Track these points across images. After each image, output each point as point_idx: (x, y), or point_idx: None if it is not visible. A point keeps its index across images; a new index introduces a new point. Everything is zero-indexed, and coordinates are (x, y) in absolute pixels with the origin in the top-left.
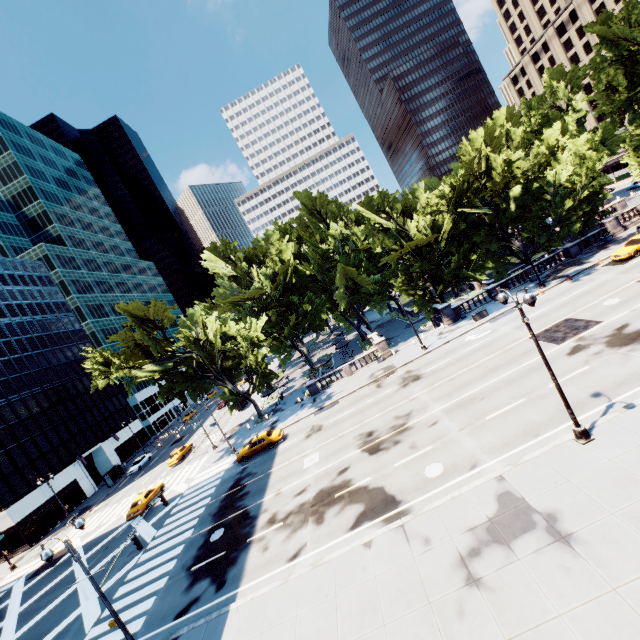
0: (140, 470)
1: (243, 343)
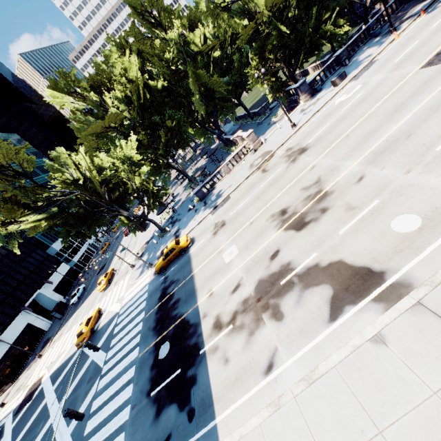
0: (79, 299)
1: (120, 166)
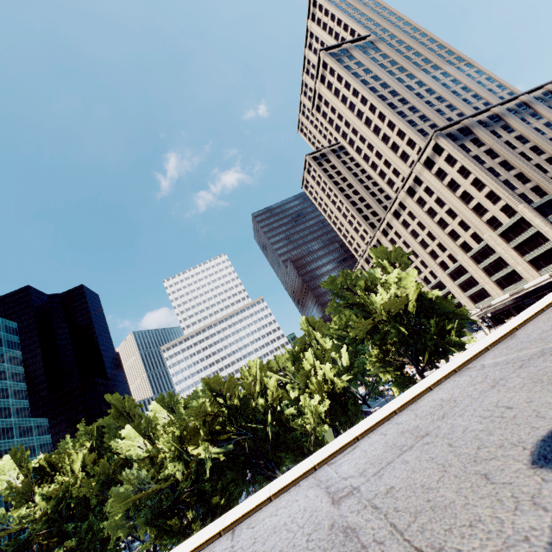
0: None
1: None
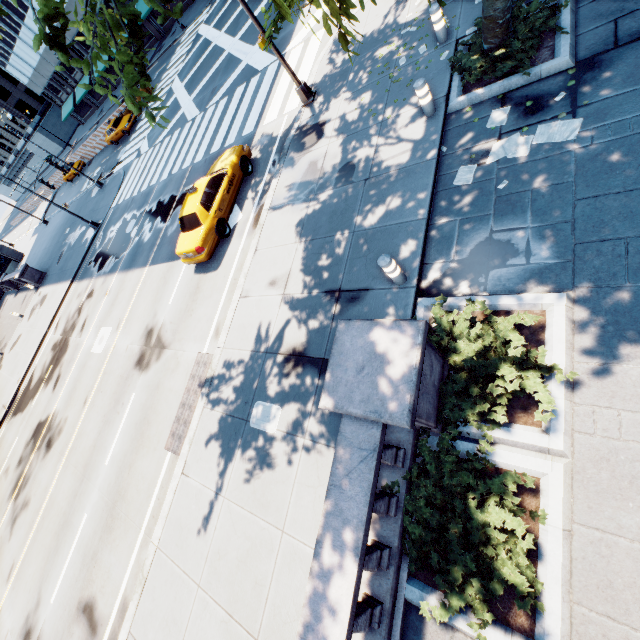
0: None
1: None
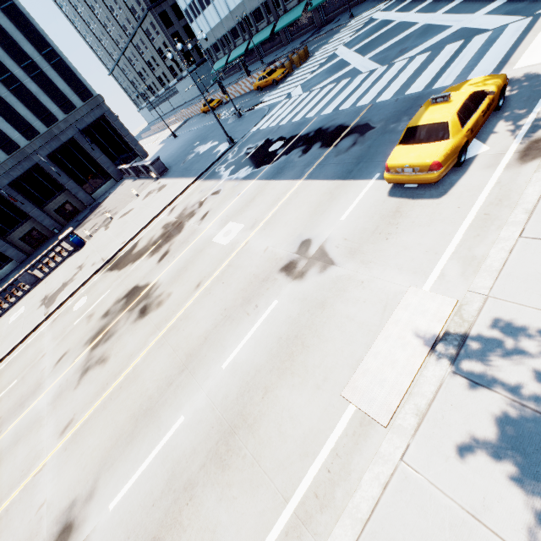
0: None
1: None
